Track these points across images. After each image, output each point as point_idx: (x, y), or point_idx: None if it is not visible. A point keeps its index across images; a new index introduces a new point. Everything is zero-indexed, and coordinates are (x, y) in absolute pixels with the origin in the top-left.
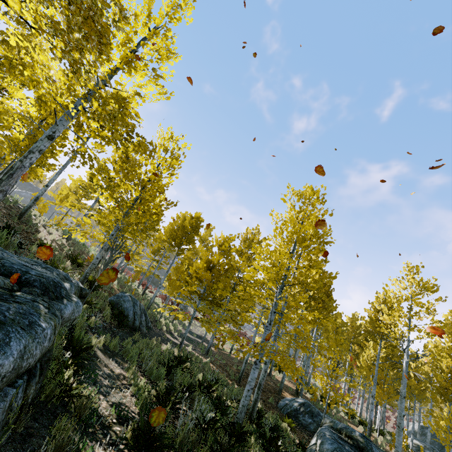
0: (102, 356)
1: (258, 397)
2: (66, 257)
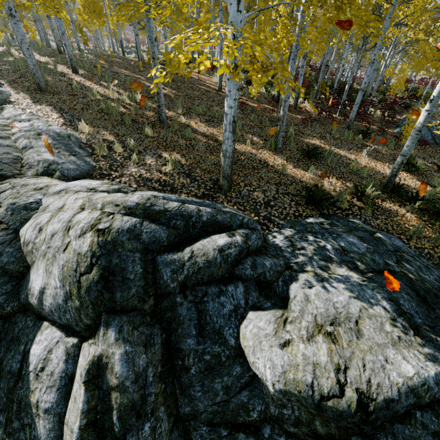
0: None
1: None
2: None
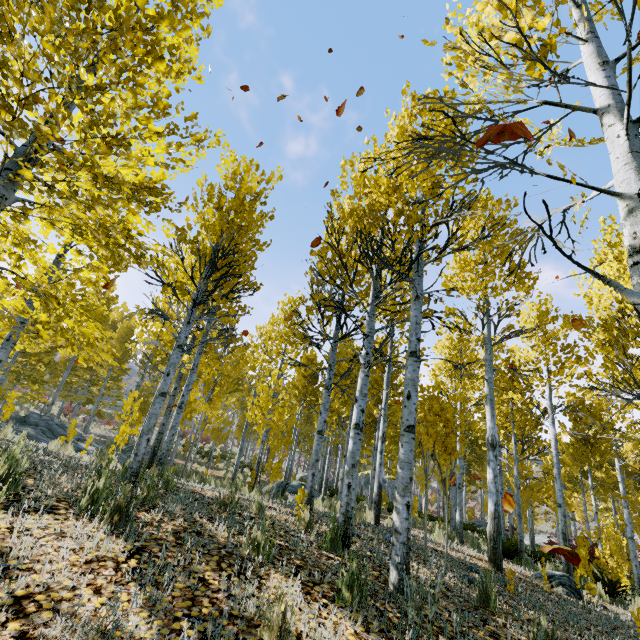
0: None
1: None
2: None
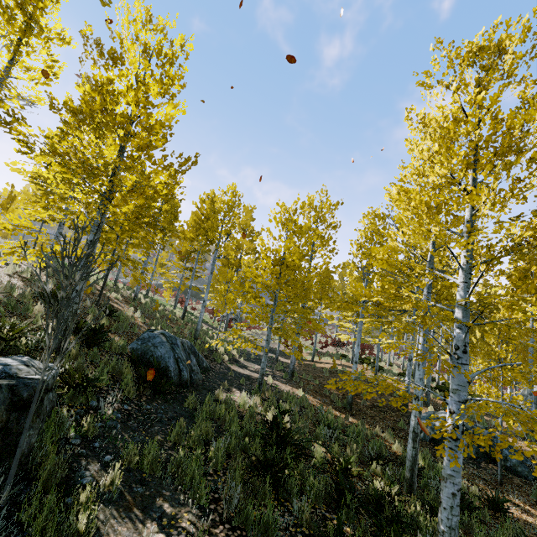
0: (119, 532)
1: (416, 453)
2: (40, 296)
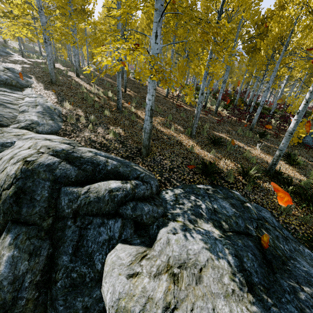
0: None
1: None
2: None
